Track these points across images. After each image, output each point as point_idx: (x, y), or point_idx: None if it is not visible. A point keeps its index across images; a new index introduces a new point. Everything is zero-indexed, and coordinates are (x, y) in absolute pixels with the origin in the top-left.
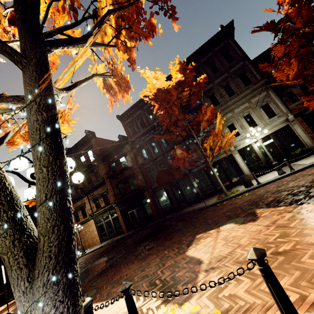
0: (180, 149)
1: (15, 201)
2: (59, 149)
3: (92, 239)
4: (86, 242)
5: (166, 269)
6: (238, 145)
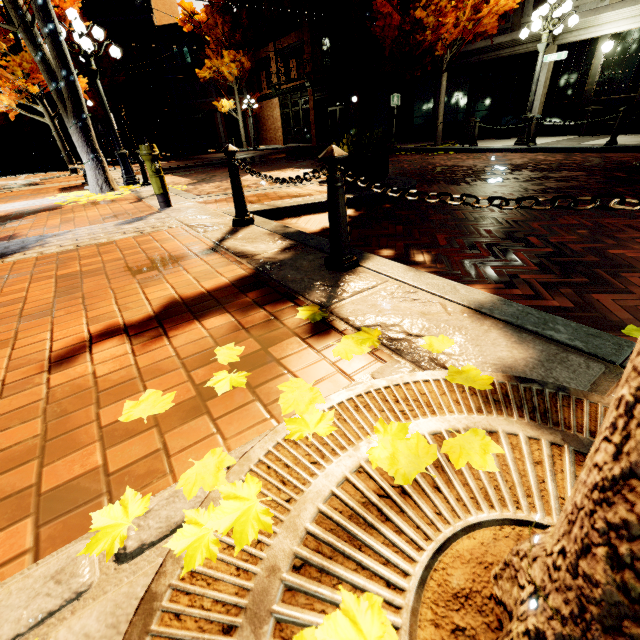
0: (387, 1)
1: (54, 74)
2: (59, 46)
3: (275, 133)
4: (267, 133)
5: (224, 176)
6: (566, 31)
